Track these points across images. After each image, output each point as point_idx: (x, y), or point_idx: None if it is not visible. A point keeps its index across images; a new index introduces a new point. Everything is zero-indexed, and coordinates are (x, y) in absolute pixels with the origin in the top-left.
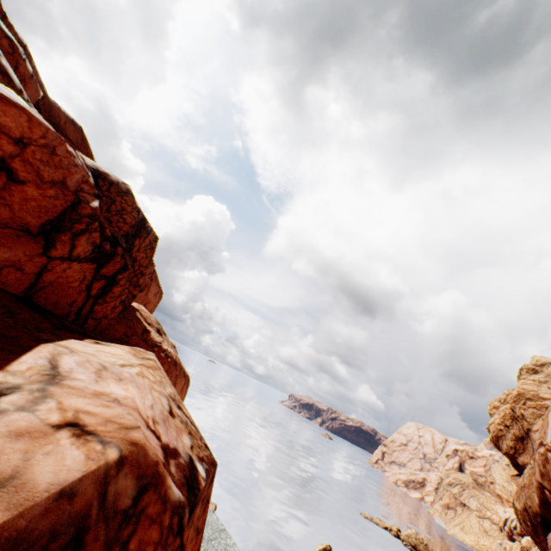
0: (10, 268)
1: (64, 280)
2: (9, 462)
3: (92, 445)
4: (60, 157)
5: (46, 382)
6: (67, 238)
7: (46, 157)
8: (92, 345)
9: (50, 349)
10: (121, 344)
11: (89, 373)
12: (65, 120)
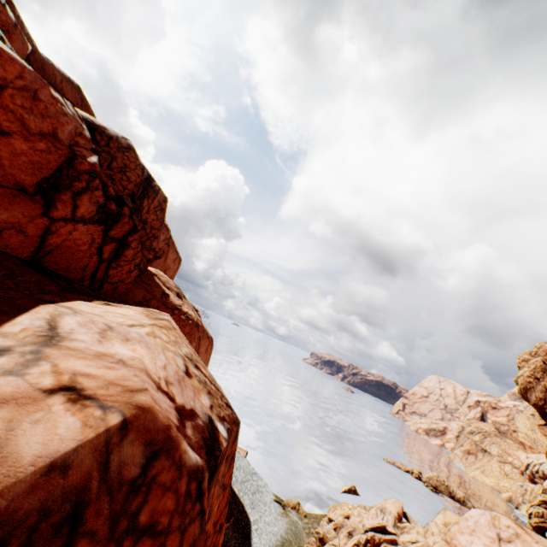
0: (11, 230)
1: (71, 243)
2: None
3: (90, 411)
4: (45, 104)
5: (42, 344)
6: (68, 198)
7: (28, 102)
8: (101, 306)
9: (50, 310)
10: (134, 306)
11: (91, 333)
12: (61, 78)
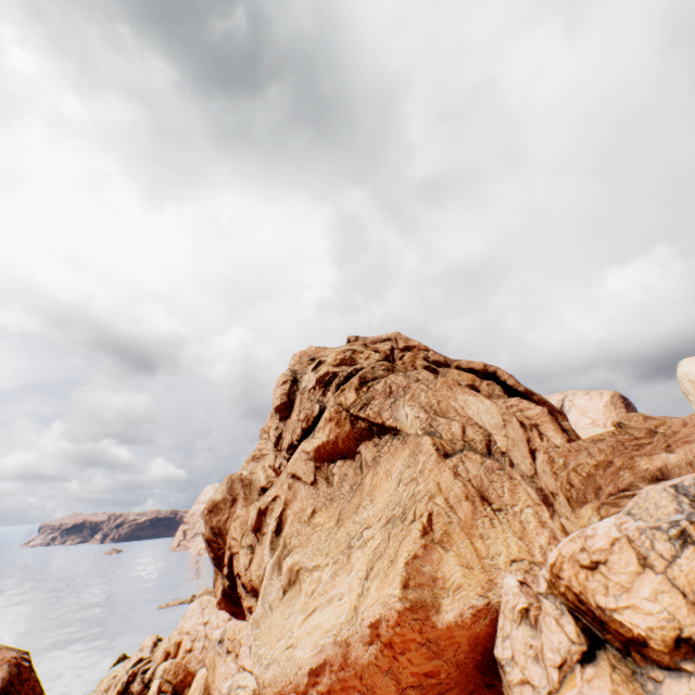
0: None
1: None
2: None
3: None
4: None
5: None
6: None
7: None
8: None
9: None
10: None
11: None
12: None
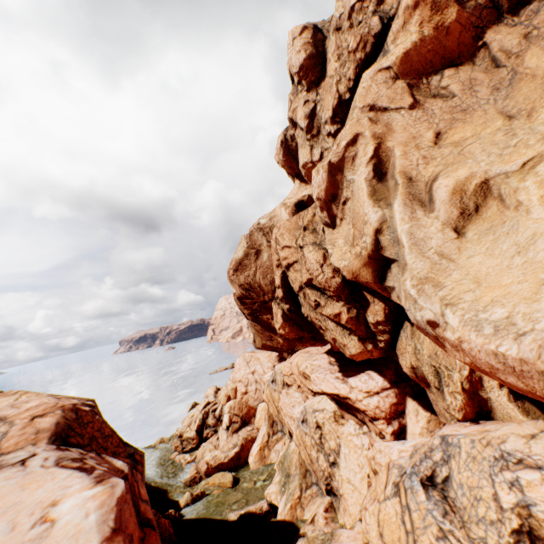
0: None
1: None
2: (33, 430)
3: (50, 415)
4: None
5: (3, 421)
6: None
7: None
8: None
9: None
10: None
11: (11, 410)
12: None
